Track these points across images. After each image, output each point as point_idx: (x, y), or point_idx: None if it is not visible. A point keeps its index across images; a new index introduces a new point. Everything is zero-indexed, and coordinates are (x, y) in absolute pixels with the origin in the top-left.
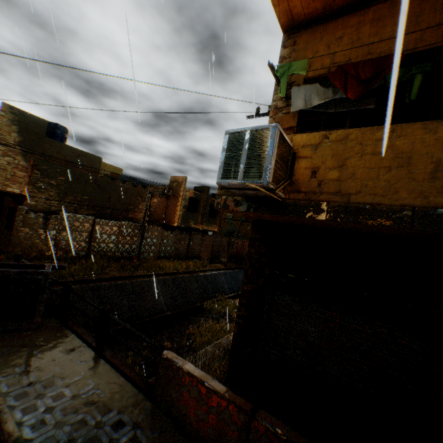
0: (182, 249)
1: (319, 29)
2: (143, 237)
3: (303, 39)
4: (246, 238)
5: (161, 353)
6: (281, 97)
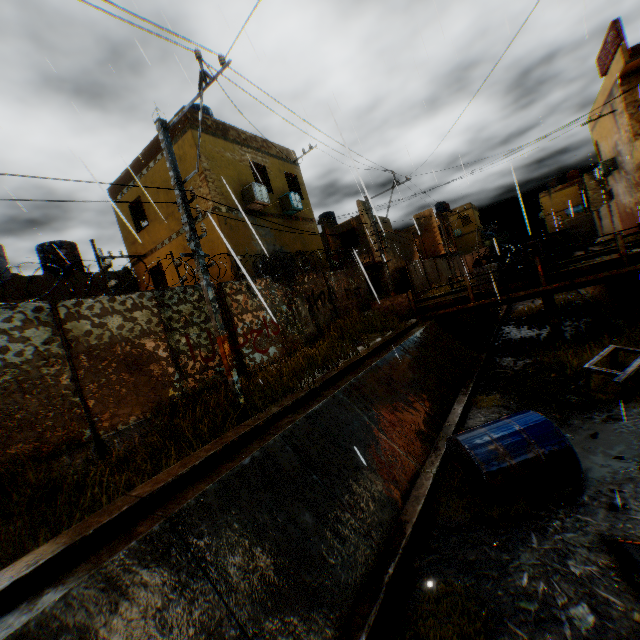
0: (449, 274)
1: (639, 74)
2: (437, 268)
3: (631, 80)
4: (469, 251)
5: (637, 226)
6: (630, 109)
